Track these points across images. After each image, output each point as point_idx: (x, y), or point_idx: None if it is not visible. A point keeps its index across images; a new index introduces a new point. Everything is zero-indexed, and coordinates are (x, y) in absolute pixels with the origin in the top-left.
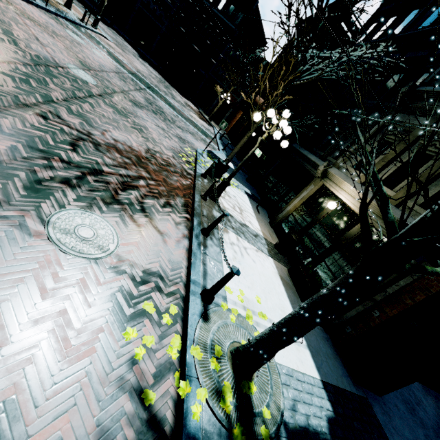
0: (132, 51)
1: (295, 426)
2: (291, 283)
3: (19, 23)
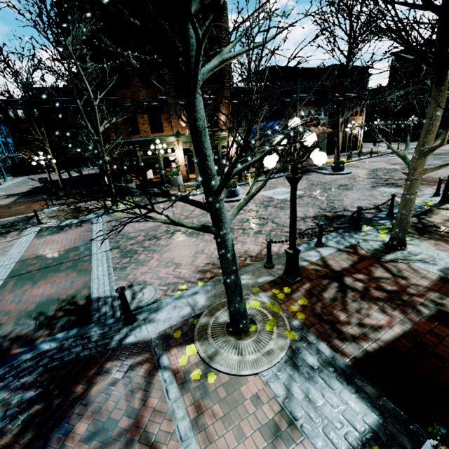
0: None
1: None
2: None
3: (366, 165)
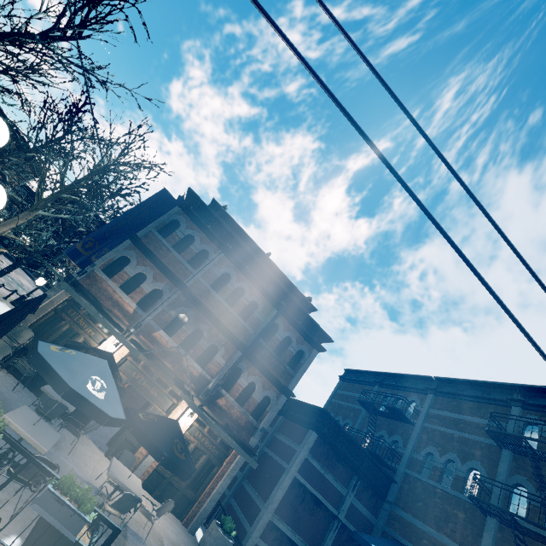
0: (28, 279)
1: None
2: None
3: None
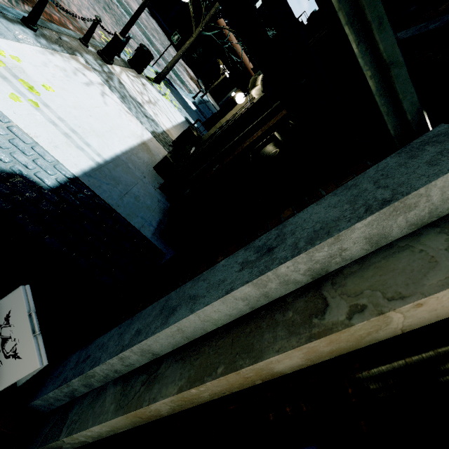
0: (140, 3)
1: None
2: (159, 158)
3: None
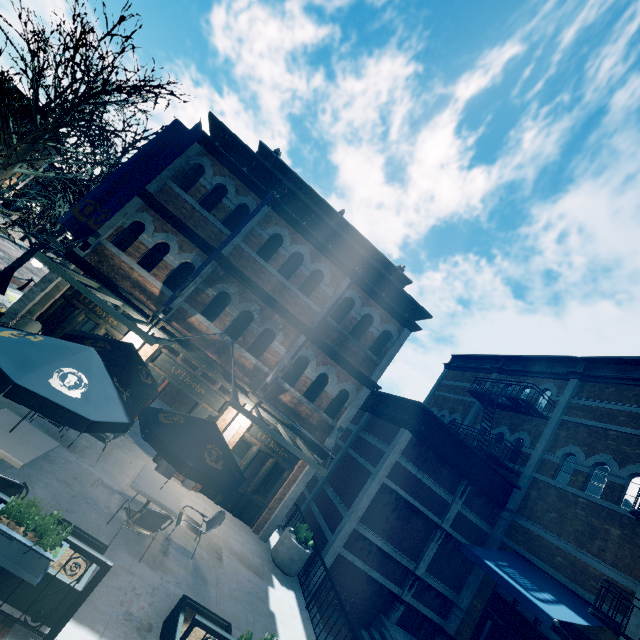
0: None
1: (1, 302)
2: None
3: None
